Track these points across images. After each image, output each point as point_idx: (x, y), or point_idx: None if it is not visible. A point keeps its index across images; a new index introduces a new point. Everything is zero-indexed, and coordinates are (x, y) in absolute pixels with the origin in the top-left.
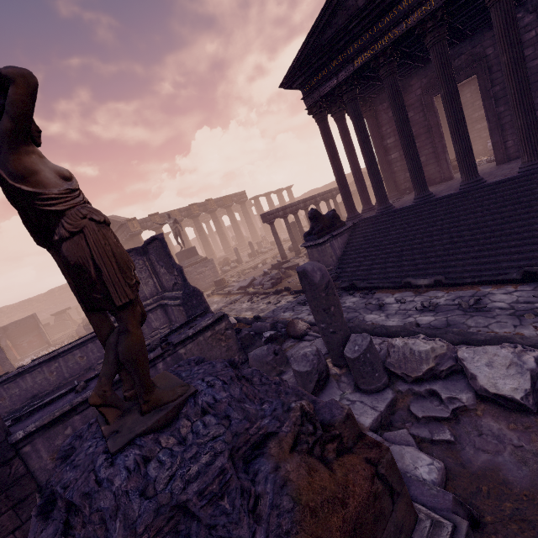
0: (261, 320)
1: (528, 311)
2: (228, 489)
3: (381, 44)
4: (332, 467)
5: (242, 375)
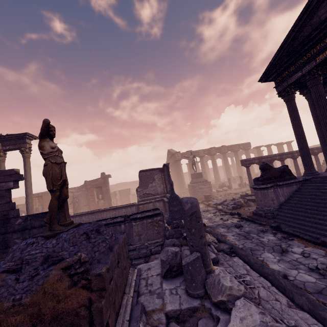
0: (204, 227)
1: None
2: (31, 264)
3: None
4: (72, 288)
5: (90, 235)
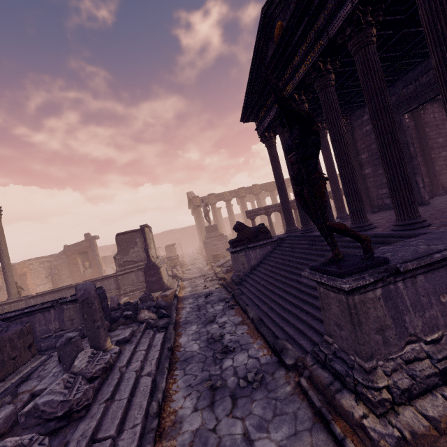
0: (174, 299)
1: (217, 379)
2: None
3: (287, 92)
4: None
5: None
